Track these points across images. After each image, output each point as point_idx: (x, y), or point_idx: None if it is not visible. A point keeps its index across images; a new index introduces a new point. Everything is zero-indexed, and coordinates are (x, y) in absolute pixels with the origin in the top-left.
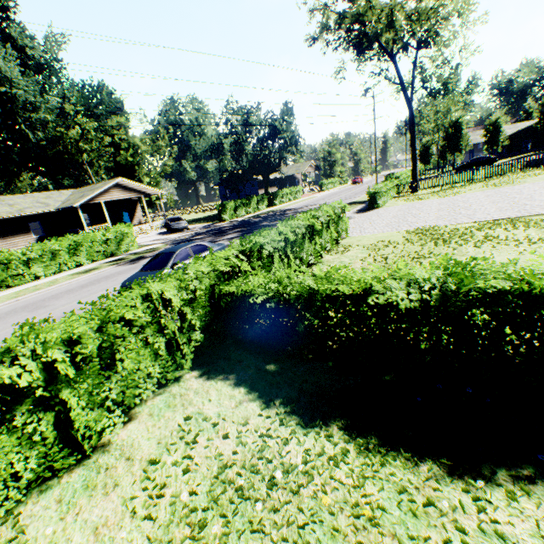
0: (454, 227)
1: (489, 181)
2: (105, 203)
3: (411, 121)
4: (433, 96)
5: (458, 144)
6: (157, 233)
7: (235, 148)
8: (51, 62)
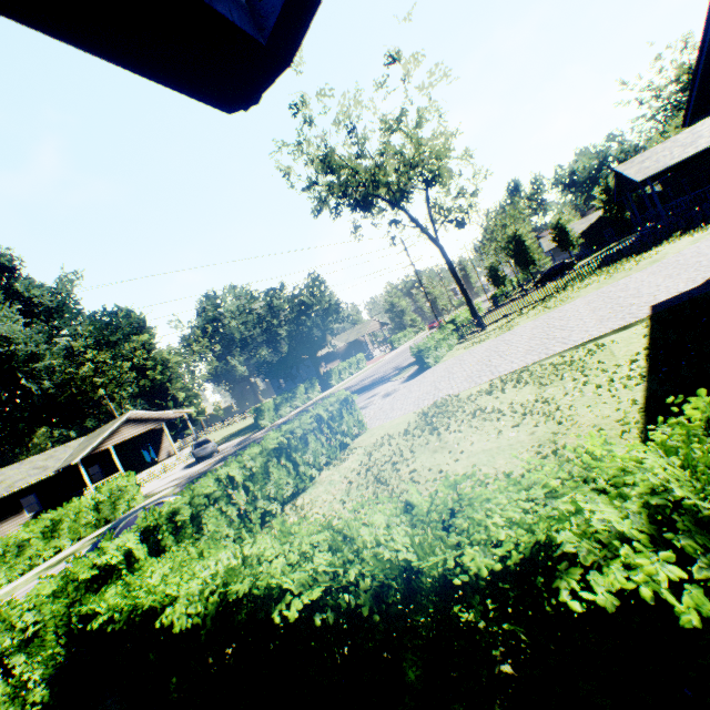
0: (467, 394)
1: (548, 301)
2: (121, 444)
3: (446, 258)
4: (460, 227)
5: (528, 257)
6: (184, 466)
7: (268, 335)
8: (63, 302)
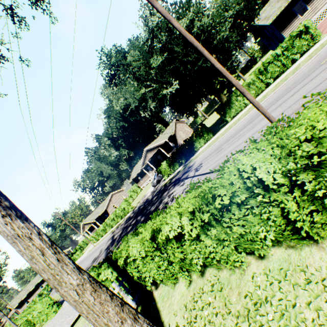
0: None
1: None
2: (162, 146)
3: None
4: None
5: None
6: None
7: None
8: None
